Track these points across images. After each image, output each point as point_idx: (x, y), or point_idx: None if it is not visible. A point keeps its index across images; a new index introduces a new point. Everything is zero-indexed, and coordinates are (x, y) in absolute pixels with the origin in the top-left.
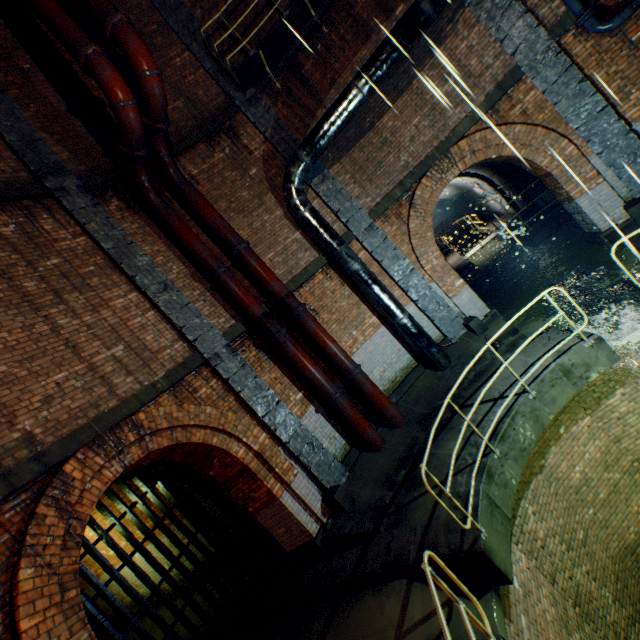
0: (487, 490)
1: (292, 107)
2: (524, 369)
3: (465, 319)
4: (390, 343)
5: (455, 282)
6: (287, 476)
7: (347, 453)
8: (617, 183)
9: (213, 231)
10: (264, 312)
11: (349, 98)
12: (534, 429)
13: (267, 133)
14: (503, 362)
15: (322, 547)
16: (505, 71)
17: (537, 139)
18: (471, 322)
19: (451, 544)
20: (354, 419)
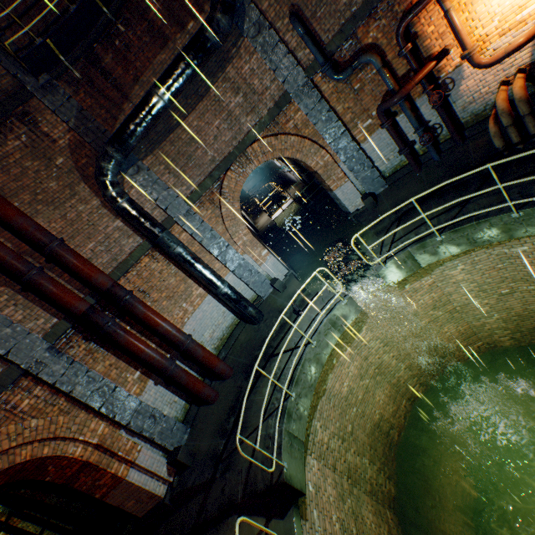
0: (288, 428)
1: (96, 97)
2: (309, 323)
3: (272, 280)
4: (216, 308)
5: (262, 252)
6: (131, 455)
7: (188, 411)
8: (356, 182)
9: (16, 230)
10: (89, 307)
11: (152, 103)
12: (317, 368)
13: (71, 122)
14: (294, 326)
15: (171, 504)
16: (280, 93)
17: (306, 147)
18: (275, 283)
19: (265, 480)
20: (190, 383)
